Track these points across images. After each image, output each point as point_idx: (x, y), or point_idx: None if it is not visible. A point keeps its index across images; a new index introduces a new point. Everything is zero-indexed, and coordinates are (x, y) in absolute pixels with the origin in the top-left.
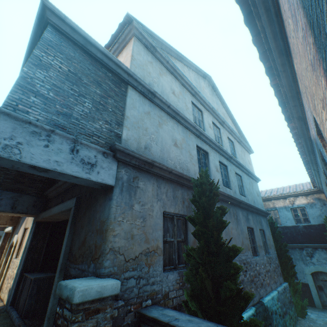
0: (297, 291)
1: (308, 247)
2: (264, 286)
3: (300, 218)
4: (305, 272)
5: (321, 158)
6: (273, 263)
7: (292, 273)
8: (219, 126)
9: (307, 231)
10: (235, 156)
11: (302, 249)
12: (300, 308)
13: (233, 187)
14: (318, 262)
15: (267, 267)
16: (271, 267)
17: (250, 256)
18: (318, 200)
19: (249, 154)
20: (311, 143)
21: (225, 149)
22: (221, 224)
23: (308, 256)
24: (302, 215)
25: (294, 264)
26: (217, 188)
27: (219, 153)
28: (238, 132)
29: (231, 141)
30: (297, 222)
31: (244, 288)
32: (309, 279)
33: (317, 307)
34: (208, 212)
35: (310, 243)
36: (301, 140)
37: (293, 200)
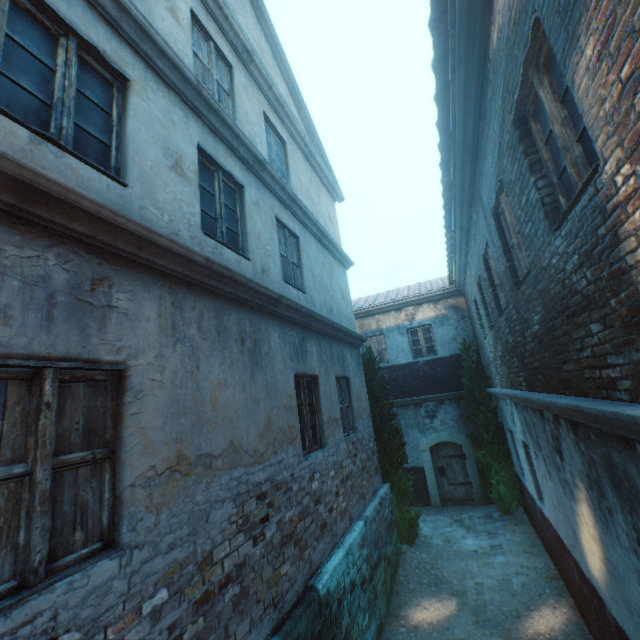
0: (405, 494)
1: (430, 400)
2: (330, 528)
3: (422, 348)
4: (421, 446)
5: (514, 117)
6: (362, 451)
7: (399, 460)
8: (231, 57)
9: (432, 370)
10: (288, 183)
11: (419, 406)
12: (408, 527)
13: (258, 254)
14: (443, 426)
15: (346, 468)
16: (356, 464)
17: (292, 461)
18: (453, 310)
19: (333, 200)
20: (480, 98)
21: (231, 118)
22: None
23: (428, 418)
24: (426, 342)
25: (404, 442)
26: None
27: (210, 123)
28: (308, 131)
29: (280, 136)
30: (416, 355)
31: (247, 592)
32: (426, 459)
33: (434, 506)
34: None
35: (433, 393)
36: (456, 90)
37: (412, 313)
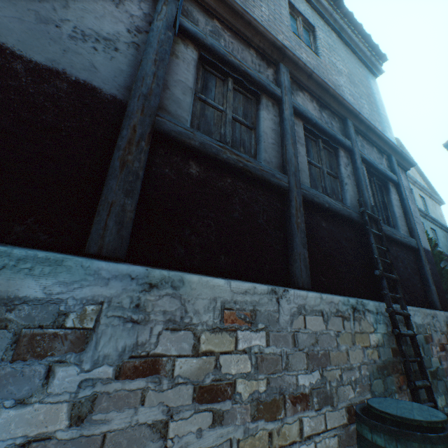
0: None
1: None
2: None
3: None
4: None
5: None
6: None
7: None
8: (411, 187)
9: None
10: (427, 212)
11: None
12: None
13: None
14: None
15: None
16: None
17: None
18: None
19: (439, 206)
20: None
21: (421, 209)
22: (440, 259)
23: None
24: None
25: None
26: (434, 241)
27: None
28: (426, 185)
29: (422, 197)
30: None
31: None
32: None
33: None
34: (433, 253)
35: None
36: None
37: None
